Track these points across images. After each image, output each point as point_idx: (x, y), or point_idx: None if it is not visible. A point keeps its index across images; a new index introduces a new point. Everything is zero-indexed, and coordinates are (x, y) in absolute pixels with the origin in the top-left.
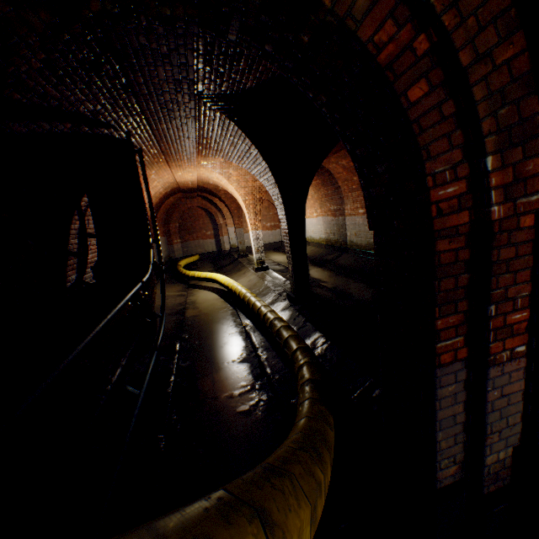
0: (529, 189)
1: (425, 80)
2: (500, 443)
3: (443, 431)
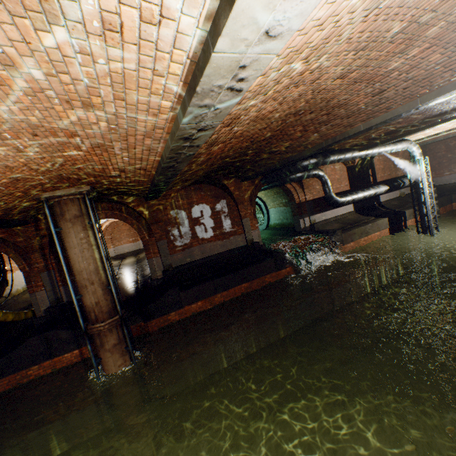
0: (34, 265)
1: (13, 253)
2: (45, 306)
3: (36, 305)
